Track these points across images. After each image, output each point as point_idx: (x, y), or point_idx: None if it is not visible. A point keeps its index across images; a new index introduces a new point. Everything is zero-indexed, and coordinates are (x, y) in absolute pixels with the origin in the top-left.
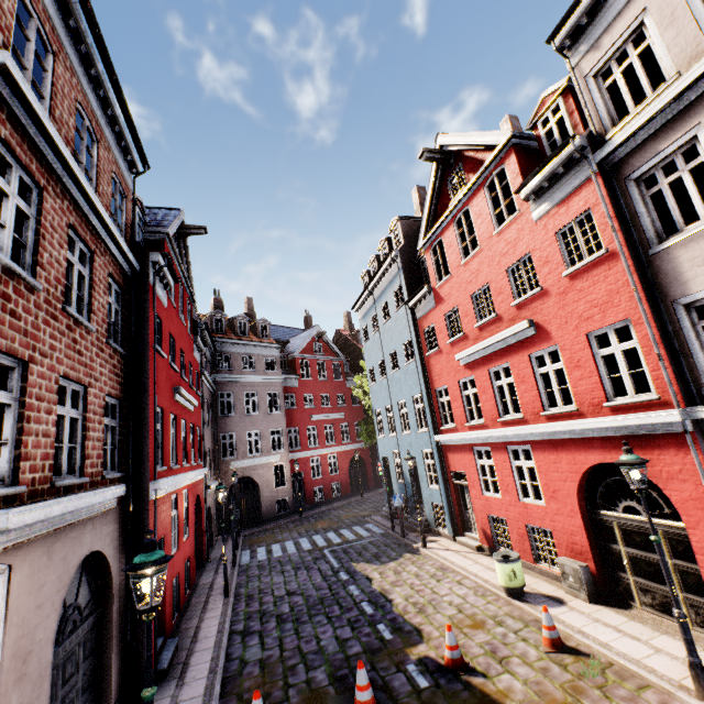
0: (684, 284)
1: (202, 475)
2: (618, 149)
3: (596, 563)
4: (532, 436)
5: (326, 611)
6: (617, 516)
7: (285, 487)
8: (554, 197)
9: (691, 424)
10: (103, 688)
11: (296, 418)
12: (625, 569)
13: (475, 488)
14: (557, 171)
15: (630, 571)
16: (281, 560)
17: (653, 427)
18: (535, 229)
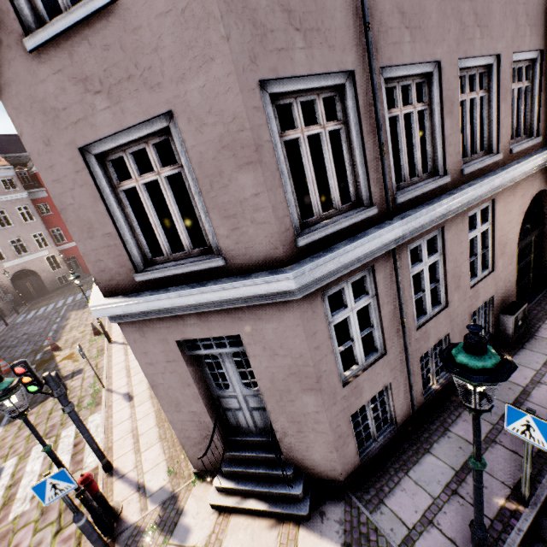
0: None
1: None
2: None
3: None
4: None
5: (32, 339)
6: None
7: (62, 269)
8: None
9: None
10: None
11: (55, 221)
12: None
13: None
14: None
15: None
16: (37, 317)
17: None
18: None
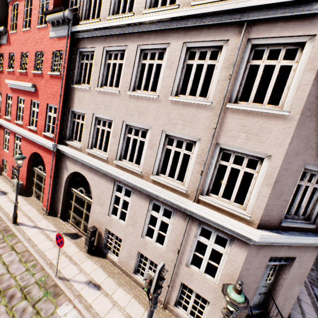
0: (74, 104)
1: None
2: (80, 33)
3: (27, 183)
4: (22, 134)
5: None
6: (37, 170)
7: None
8: (57, 33)
9: (56, 149)
10: None
11: None
12: (34, 185)
13: (1, 146)
14: (60, 20)
15: (35, 186)
16: None
17: (49, 146)
18: (49, 41)
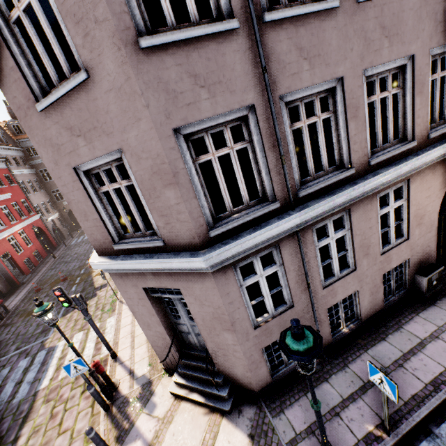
0: None
1: (37, 218)
2: None
3: None
4: None
5: (79, 258)
6: None
7: None
8: None
9: None
10: (2, 289)
11: None
12: None
13: None
14: None
15: None
16: (84, 241)
17: None
18: None
